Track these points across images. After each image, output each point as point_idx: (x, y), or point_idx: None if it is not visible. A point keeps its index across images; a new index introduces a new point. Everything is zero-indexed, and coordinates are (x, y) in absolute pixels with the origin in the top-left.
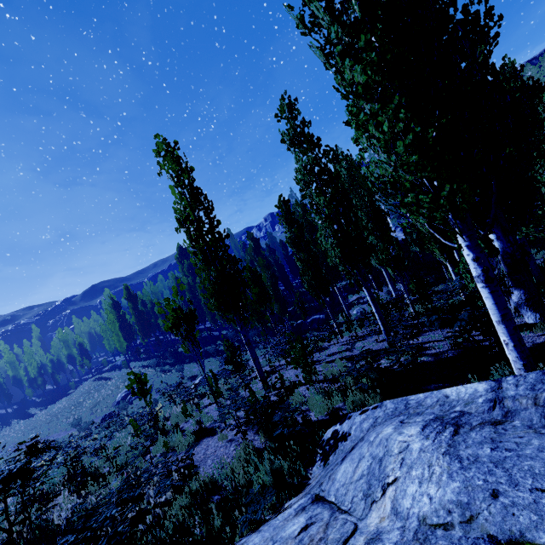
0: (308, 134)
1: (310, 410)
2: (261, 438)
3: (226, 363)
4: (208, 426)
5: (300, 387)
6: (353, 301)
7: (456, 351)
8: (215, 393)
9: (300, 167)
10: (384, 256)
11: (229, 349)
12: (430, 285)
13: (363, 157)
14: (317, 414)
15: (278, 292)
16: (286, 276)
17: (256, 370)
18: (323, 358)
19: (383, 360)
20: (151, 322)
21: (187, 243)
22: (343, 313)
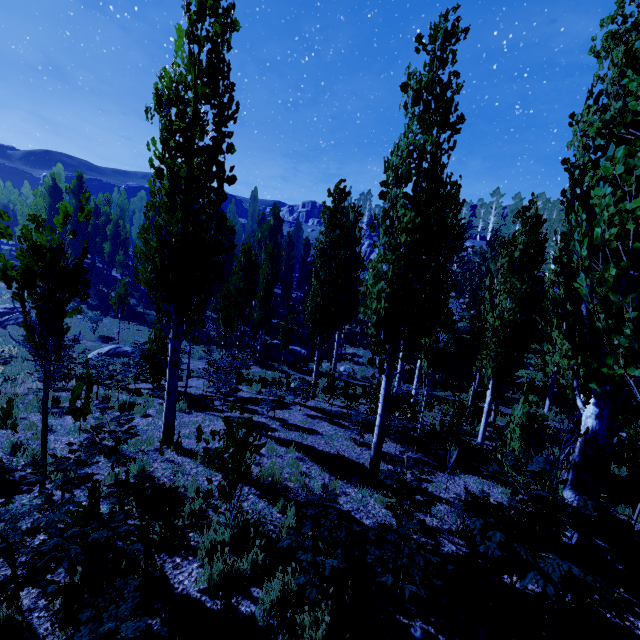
0: (452, 98)
1: (197, 554)
2: (57, 601)
3: (141, 358)
4: (21, 468)
5: (213, 474)
6: (347, 355)
7: (462, 543)
8: (76, 411)
9: (404, 146)
10: (428, 341)
11: (156, 343)
12: (472, 423)
13: (638, 161)
14: (202, 576)
15: (269, 297)
16: (290, 282)
17: (165, 407)
18: (274, 427)
19: (354, 491)
20: (95, 240)
21: (157, 149)
22: (329, 362)
